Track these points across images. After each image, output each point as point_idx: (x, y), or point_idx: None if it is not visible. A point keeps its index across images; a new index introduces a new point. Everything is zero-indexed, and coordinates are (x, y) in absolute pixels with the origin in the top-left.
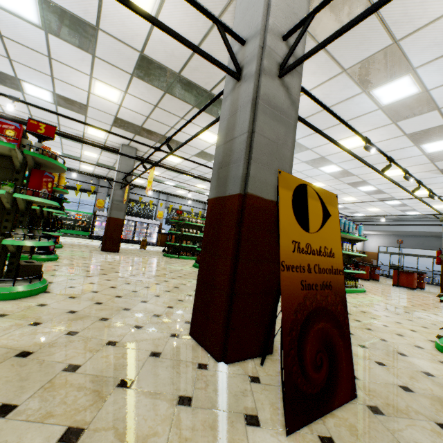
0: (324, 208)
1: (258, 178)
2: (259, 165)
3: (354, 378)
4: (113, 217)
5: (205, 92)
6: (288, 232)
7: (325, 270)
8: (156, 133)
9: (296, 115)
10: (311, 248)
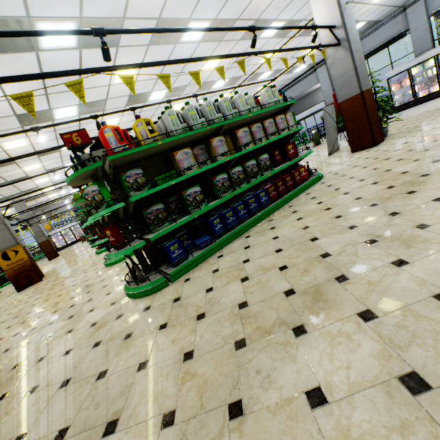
0: (16, 251)
1: (4, 249)
2: (1, 246)
3: (41, 277)
4: (41, 242)
5: (6, 182)
6: (4, 264)
7: (22, 263)
8: (17, 193)
9: (4, 225)
10: (14, 262)
